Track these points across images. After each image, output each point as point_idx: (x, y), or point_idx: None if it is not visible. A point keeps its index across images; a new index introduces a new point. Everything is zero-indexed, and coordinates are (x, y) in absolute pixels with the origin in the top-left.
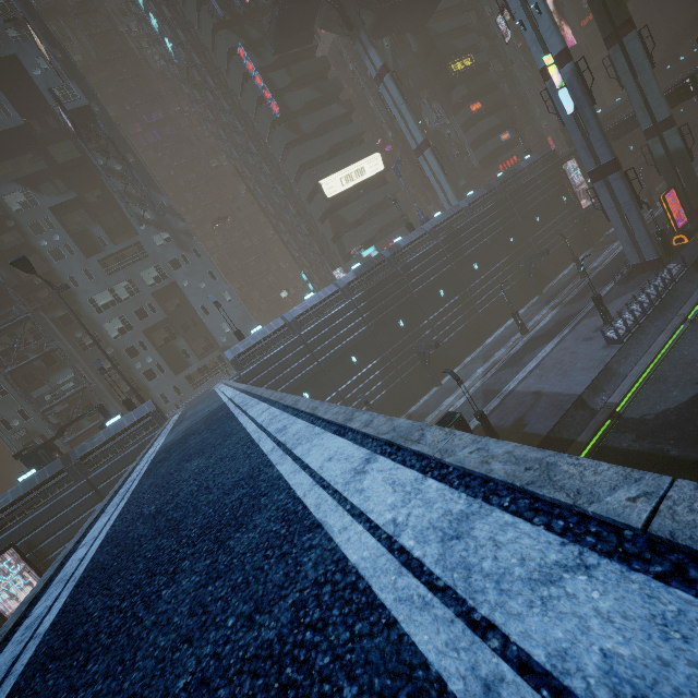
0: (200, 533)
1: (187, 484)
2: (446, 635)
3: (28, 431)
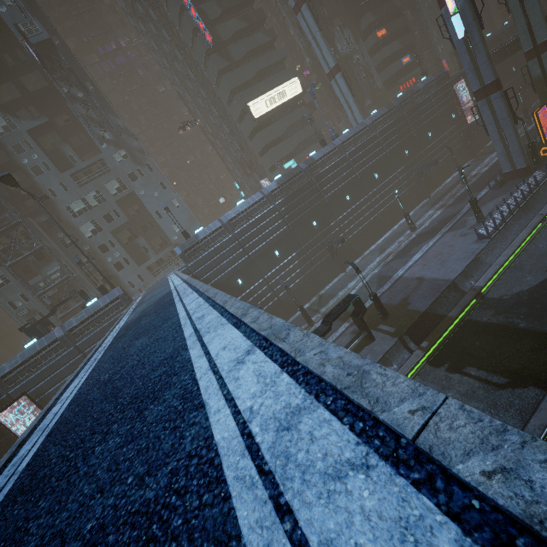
0: (129, 402)
1: (131, 359)
2: (259, 513)
3: (29, 310)
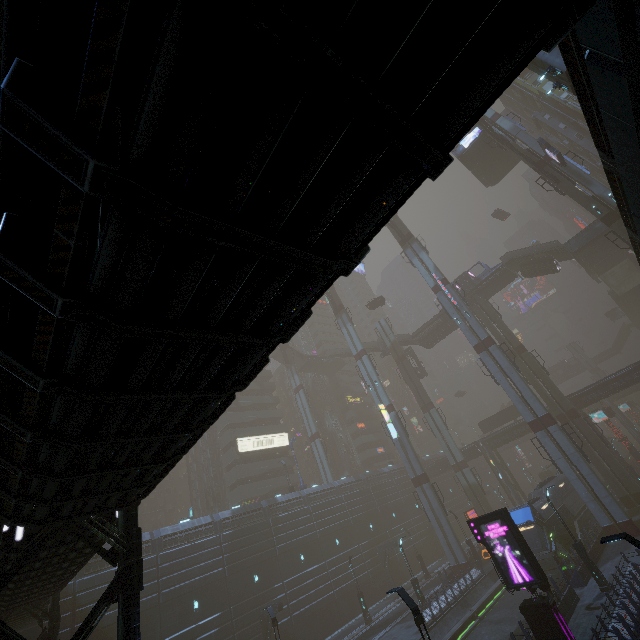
0: None
1: None
2: None
3: None
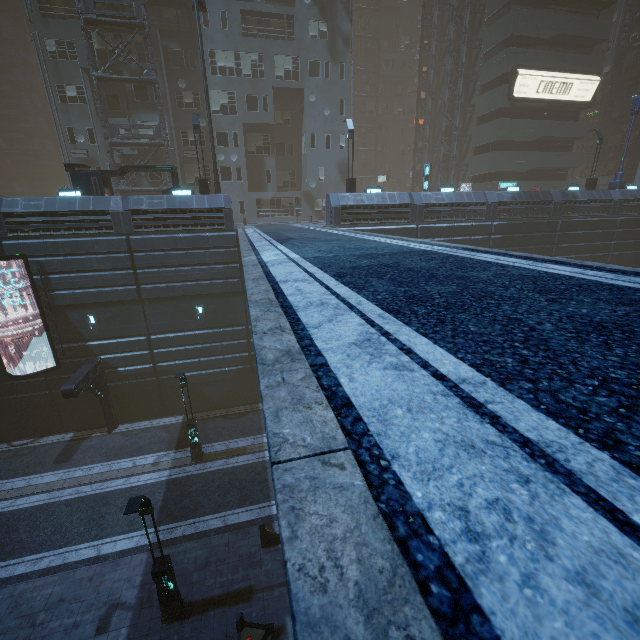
0: None
1: None
2: None
3: (89, 156)
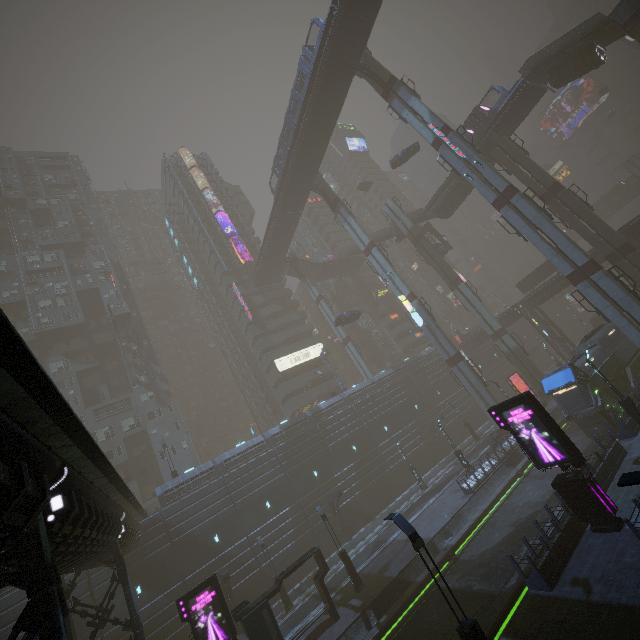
0: None
1: None
2: None
3: None
